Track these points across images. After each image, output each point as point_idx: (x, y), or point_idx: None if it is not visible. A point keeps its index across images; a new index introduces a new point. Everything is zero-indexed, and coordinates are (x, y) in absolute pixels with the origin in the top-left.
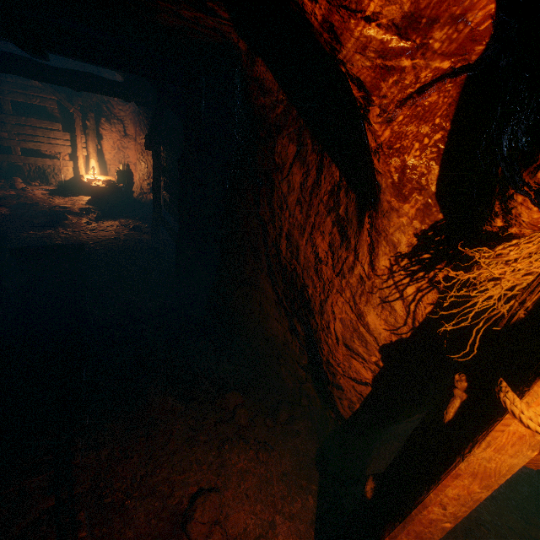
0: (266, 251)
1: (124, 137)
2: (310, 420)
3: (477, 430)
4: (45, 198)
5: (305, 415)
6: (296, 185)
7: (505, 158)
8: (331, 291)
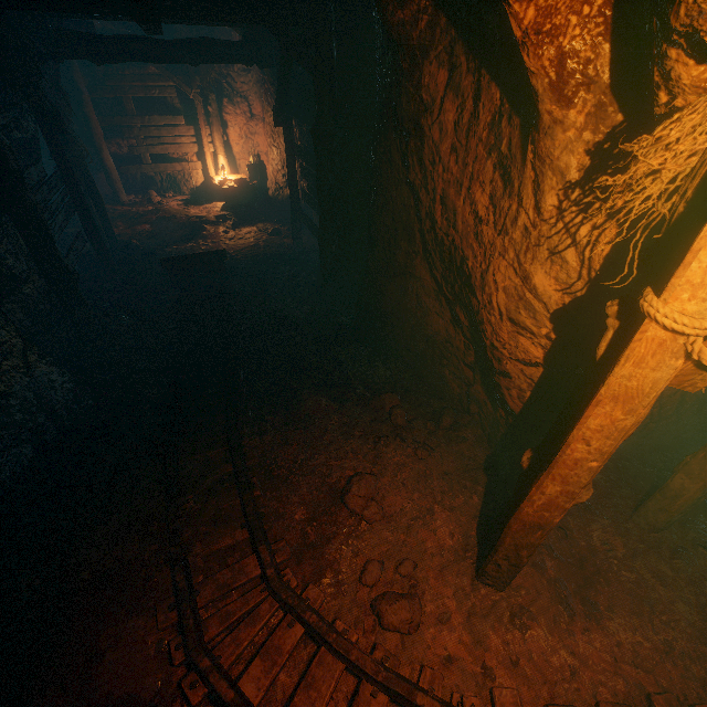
0: (419, 226)
1: (250, 119)
2: (481, 429)
3: (620, 351)
4: (181, 210)
5: (475, 423)
6: (449, 126)
7: (657, 3)
8: (492, 256)
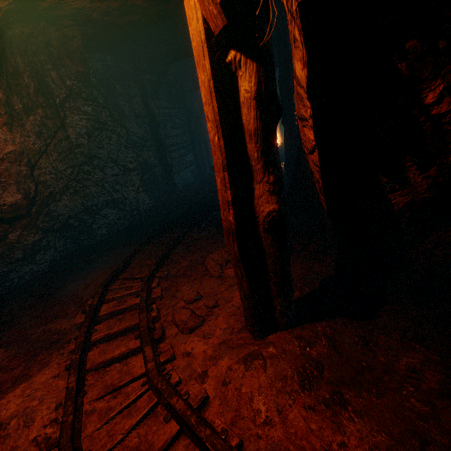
0: None
1: None
2: None
3: None
4: None
5: None
6: None
7: None
8: None
